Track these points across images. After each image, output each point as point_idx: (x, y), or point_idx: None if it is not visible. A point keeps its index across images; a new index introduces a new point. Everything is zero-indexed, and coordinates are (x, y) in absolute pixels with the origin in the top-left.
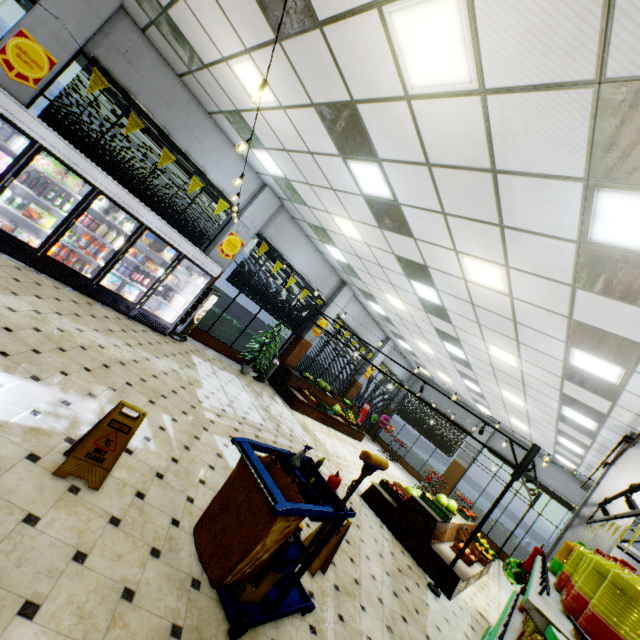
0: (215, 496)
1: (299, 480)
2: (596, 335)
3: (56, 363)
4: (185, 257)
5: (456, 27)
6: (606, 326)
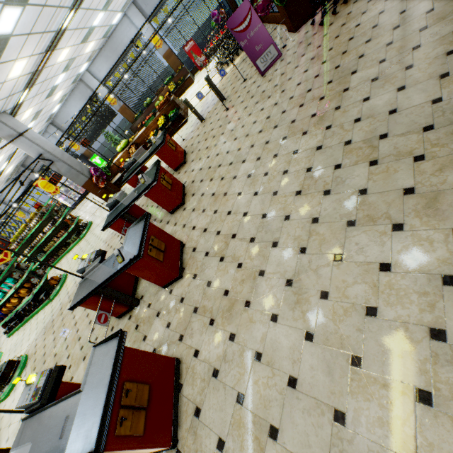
0: None
1: None
2: None
3: None
4: None
5: None
6: None
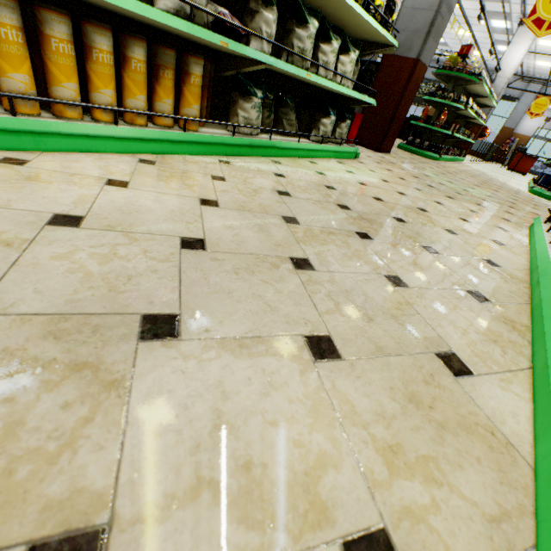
0: None
1: None
2: None
3: None
4: None
5: None
6: None
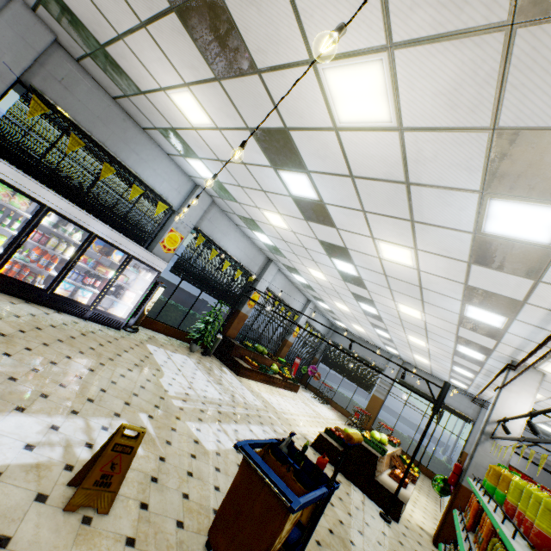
0: (224, 499)
1: (293, 468)
2: (486, 295)
3: (34, 386)
4: (133, 258)
5: (380, 84)
6: (494, 289)
